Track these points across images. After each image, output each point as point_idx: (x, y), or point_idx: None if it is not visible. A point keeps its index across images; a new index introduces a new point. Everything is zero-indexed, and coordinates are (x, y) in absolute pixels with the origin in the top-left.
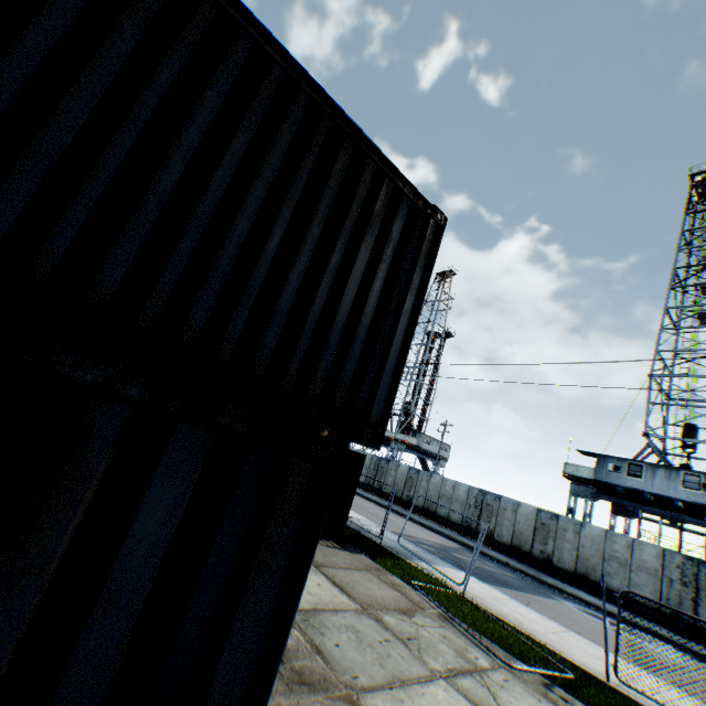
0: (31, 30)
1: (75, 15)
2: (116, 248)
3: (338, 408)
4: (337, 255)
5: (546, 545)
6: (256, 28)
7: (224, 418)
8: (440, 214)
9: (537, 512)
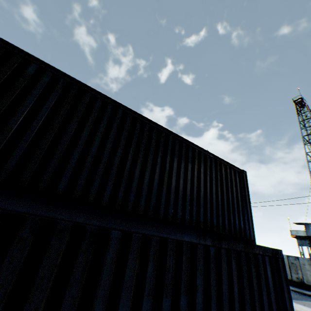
0: (180, 174)
1: (184, 167)
2: (200, 213)
3: (243, 238)
4: (230, 194)
5: (297, 274)
6: (203, 150)
7: (268, 253)
8: (244, 171)
9: (287, 257)
